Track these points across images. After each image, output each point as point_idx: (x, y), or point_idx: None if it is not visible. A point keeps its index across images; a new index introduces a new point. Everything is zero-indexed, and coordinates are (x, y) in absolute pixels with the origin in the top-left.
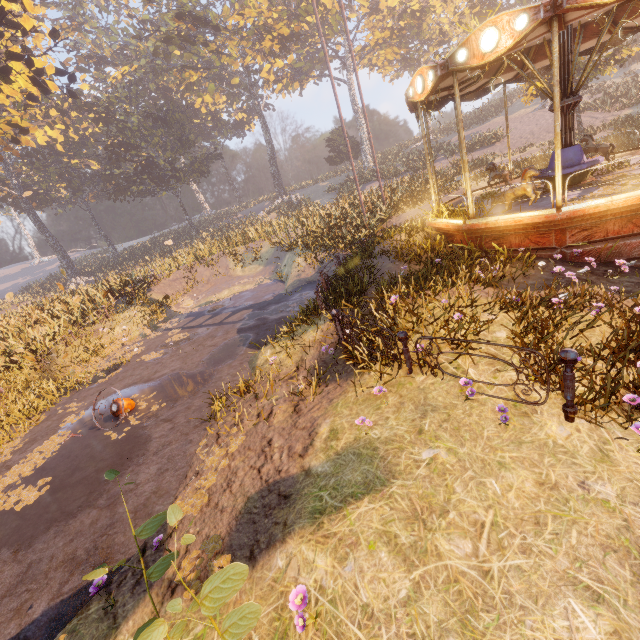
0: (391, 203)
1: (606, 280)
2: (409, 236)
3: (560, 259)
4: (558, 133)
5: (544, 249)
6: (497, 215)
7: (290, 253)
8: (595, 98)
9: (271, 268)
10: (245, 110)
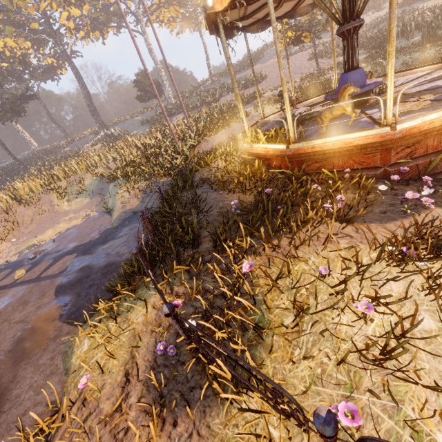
0: (197, 130)
1: (441, 198)
2: (226, 162)
3: (383, 177)
4: (394, 37)
5: (367, 168)
6: (315, 137)
7: (112, 184)
8: (319, 50)
9: (97, 199)
10: (54, 56)
